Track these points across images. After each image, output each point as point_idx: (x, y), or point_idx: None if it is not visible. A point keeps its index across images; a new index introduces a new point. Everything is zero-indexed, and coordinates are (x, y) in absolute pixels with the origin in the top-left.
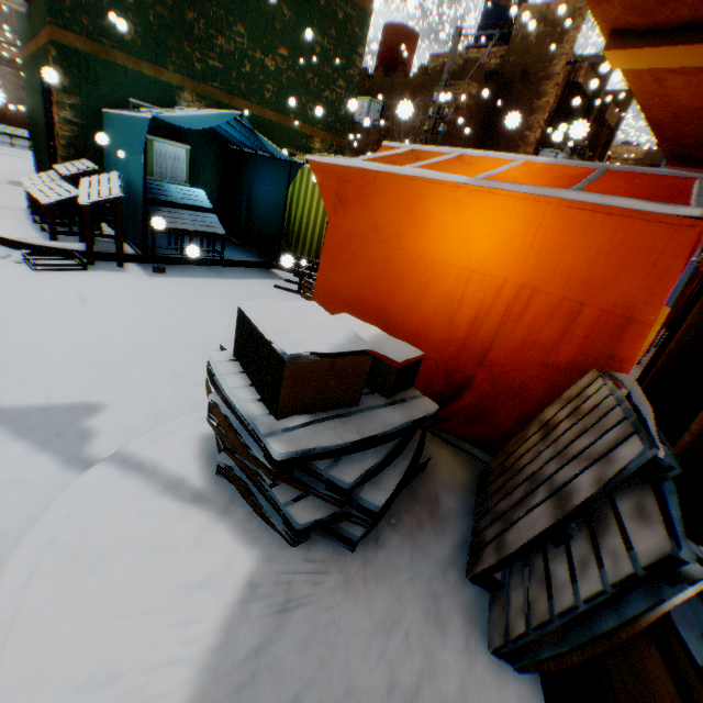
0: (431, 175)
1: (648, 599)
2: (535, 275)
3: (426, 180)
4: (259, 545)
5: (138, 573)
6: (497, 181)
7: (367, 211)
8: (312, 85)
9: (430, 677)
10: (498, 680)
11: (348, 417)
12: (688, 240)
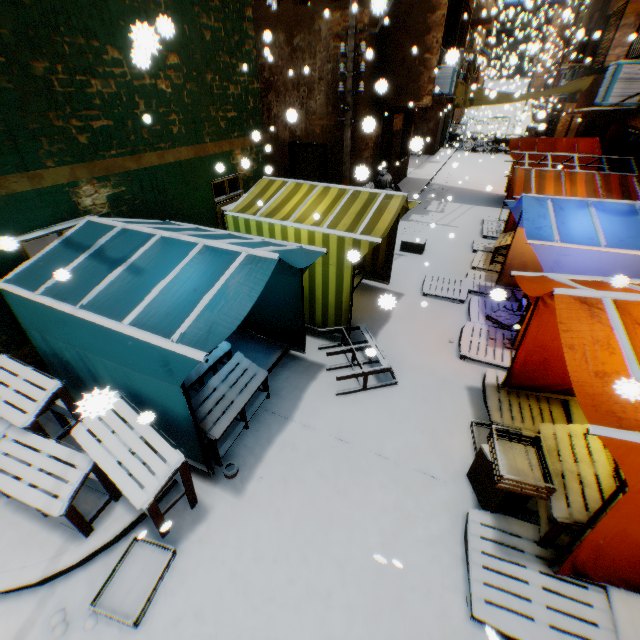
0: None
1: None
2: None
3: None
4: None
5: None
6: None
7: None
8: (214, 86)
9: None
10: None
11: None
12: None
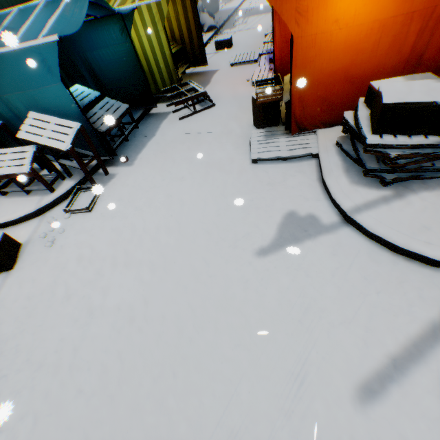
0: None
1: None
2: None
3: None
4: (435, 187)
5: (435, 218)
6: None
7: (327, 12)
8: None
9: None
10: None
11: None
12: None
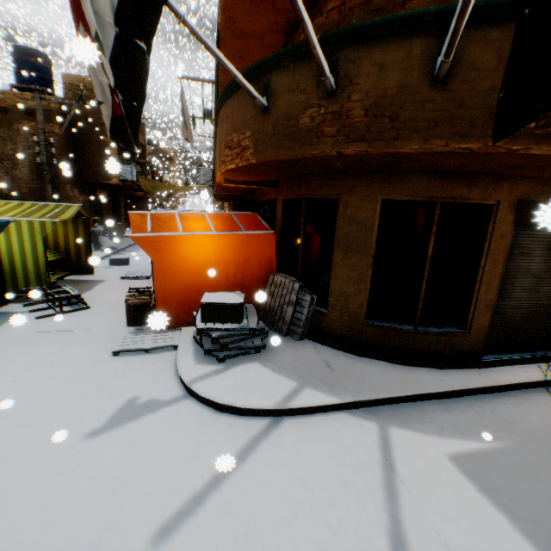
0: (201, 233)
1: (312, 306)
2: (247, 255)
3: (200, 235)
4: (253, 361)
5: (247, 380)
6: (225, 232)
7: (175, 251)
8: None
9: (298, 349)
10: (303, 343)
11: (249, 315)
12: (275, 237)
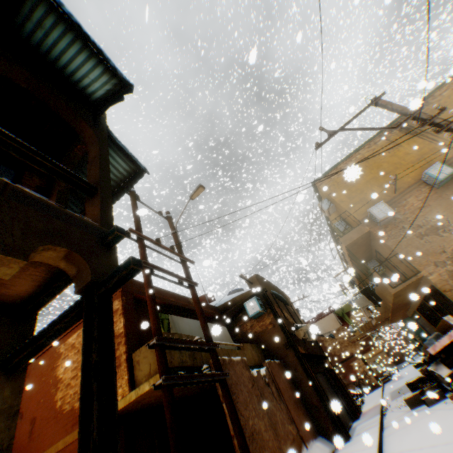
0: None
1: None
2: None
3: None
4: None
5: None
6: None
7: None
8: None
9: None
10: None
11: None
12: None
